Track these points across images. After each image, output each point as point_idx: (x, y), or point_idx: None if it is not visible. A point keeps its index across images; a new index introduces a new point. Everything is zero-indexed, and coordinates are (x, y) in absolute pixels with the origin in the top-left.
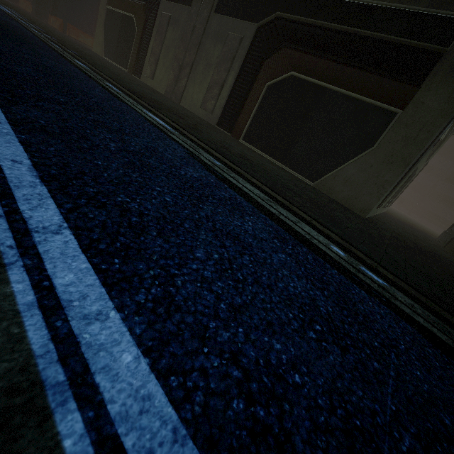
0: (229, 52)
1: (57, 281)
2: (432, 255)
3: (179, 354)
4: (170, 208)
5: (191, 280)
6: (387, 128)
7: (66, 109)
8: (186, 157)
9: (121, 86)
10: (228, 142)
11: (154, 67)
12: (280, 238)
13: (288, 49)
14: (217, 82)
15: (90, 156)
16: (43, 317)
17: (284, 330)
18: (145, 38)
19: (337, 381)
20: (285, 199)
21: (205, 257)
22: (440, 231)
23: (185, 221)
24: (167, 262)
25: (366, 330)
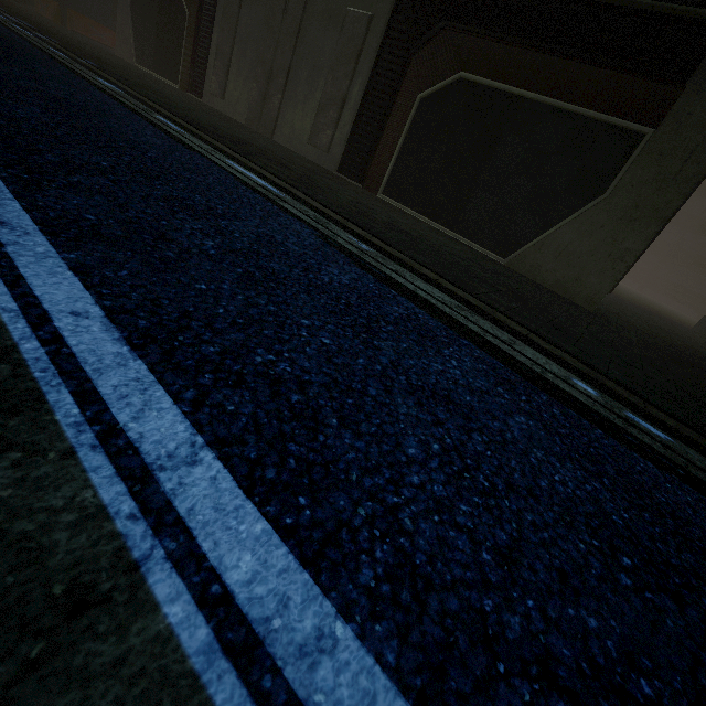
0: (351, 43)
1: (232, 579)
2: (699, 362)
3: (469, 692)
4: (336, 359)
5: (422, 512)
6: (628, 161)
7: (117, 183)
8: (320, 246)
9: (180, 118)
10: (365, 203)
11: (223, 77)
12: (504, 383)
13: (453, 32)
14: (333, 98)
15: (185, 275)
16: (238, 674)
17: (587, 582)
18: (204, 27)
19: (698, 675)
20: (481, 301)
21: (422, 454)
22: (690, 313)
23: (367, 383)
24: (375, 480)
25: (687, 546)
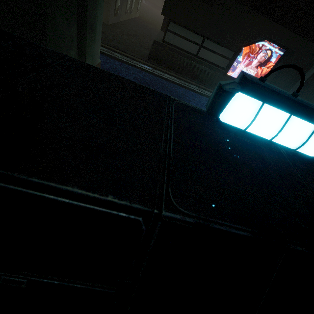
0: None
1: None
2: (142, 36)
3: None
4: None
5: None
6: None
7: None
8: None
9: None
10: None
11: None
12: None
13: None
14: None
15: None
16: None
17: None
18: None
19: None
20: None
21: None
22: None
23: None
24: None
25: None
